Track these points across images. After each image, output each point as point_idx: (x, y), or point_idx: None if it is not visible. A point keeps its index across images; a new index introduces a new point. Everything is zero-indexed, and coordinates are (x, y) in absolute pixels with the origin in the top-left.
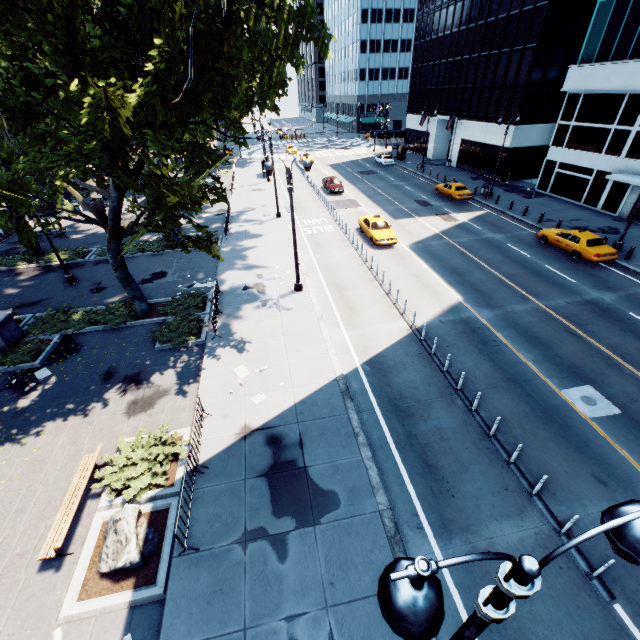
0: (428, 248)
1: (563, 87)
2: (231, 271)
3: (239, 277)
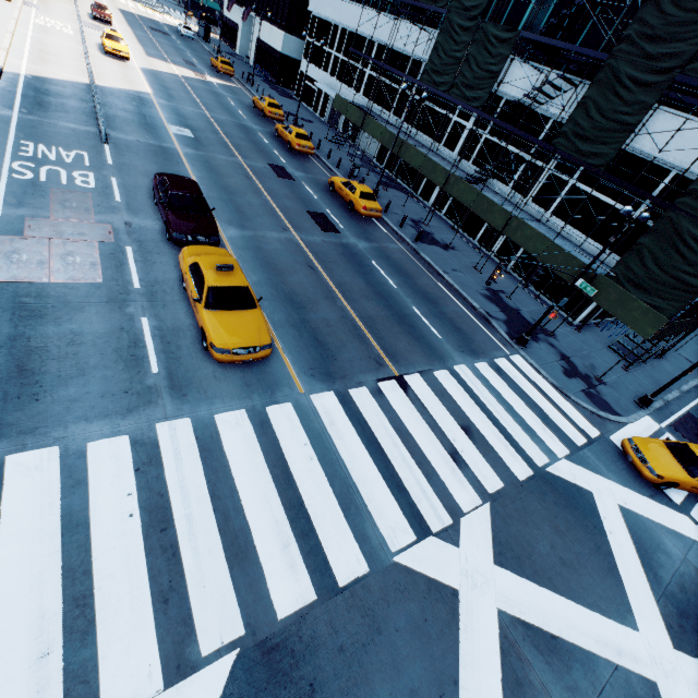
0: (158, 74)
1: (309, 7)
2: None
3: None
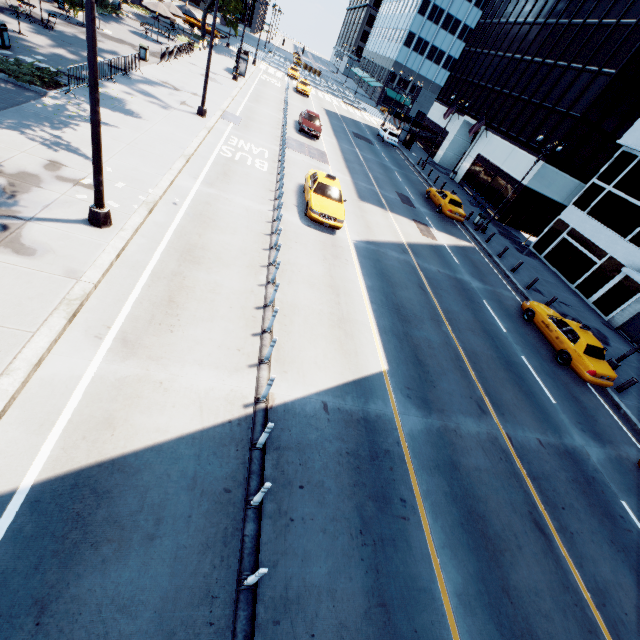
0: (380, 257)
1: (621, 139)
2: (6, 131)
3: (6, 147)
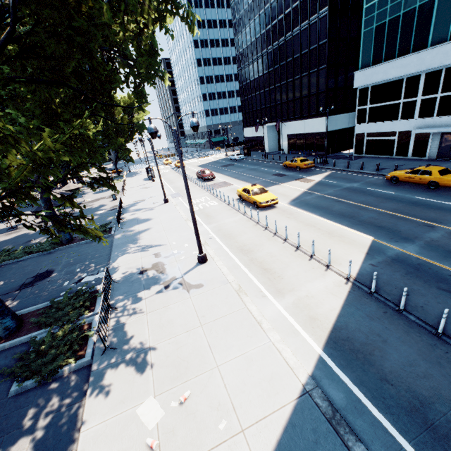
0: (306, 202)
1: (354, 86)
2: (125, 255)
3: (134, 260)
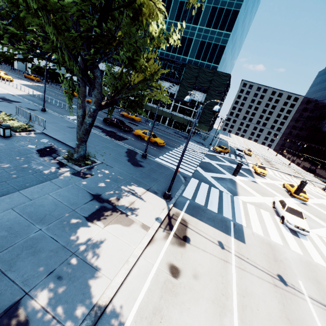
0: (27, 86)
1: None
2: None
3: None
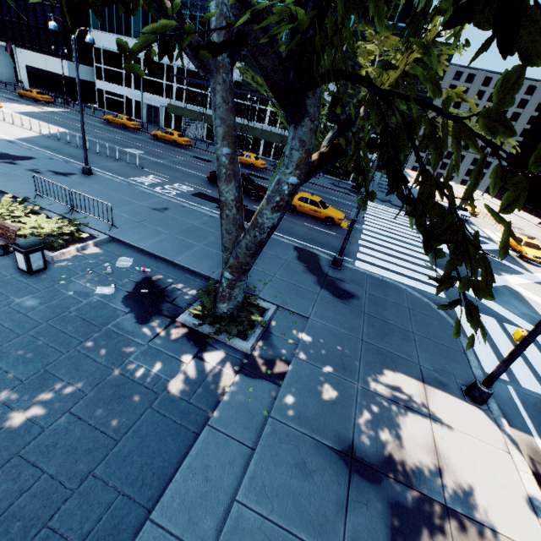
0: (32, 115)
1: None
2: None
3: None
